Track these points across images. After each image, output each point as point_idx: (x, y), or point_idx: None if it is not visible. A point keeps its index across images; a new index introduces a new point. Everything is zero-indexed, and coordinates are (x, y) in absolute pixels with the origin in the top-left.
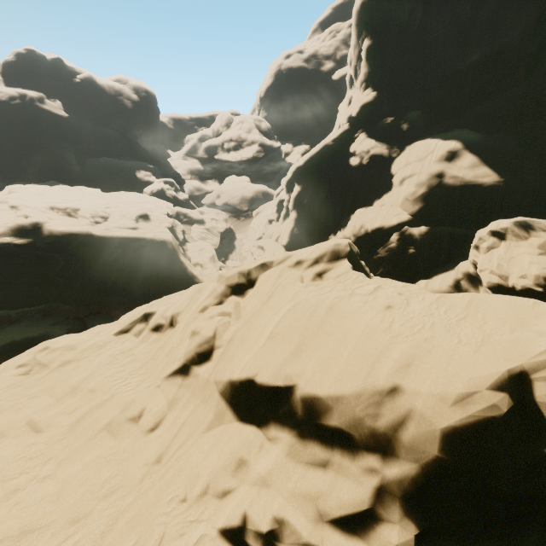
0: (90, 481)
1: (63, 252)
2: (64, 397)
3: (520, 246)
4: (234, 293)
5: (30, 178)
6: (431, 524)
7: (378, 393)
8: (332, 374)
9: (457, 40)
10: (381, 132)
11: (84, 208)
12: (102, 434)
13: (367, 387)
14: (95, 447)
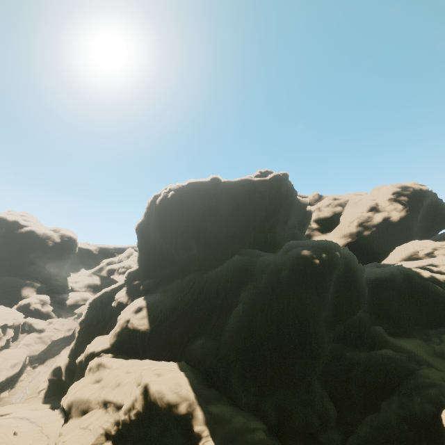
0: None
1: None
2: None
3: (90, 376)
4: None
5: None
6: None
7: None
8: None
9: (173, 248)
10: (132, 288)
11: None
12: None
13: None
14: None
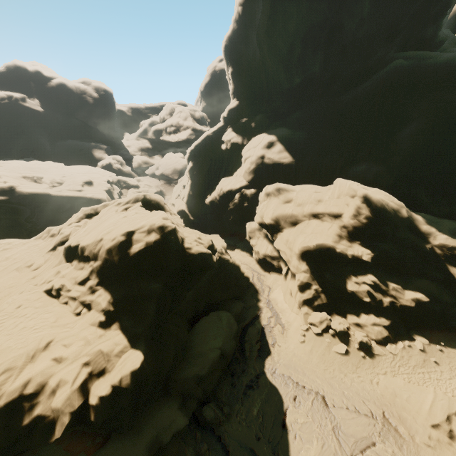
0: (5, 284)
1: (29, 205)
2: (2, 261)
3: (274, 199)
4: (87, 218)
5: (14, 156)
6: (103, 279)
7: (98, 241)
8: (90, 238)
9: (284, 70)
10: (240, 128)
11: (46, 177)
12: (14, 271)
13: (95, 240)
14: (10, 275)
